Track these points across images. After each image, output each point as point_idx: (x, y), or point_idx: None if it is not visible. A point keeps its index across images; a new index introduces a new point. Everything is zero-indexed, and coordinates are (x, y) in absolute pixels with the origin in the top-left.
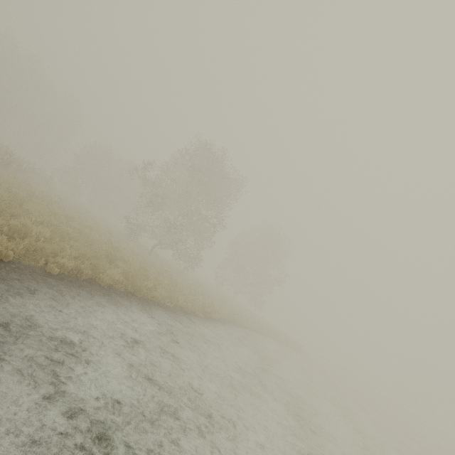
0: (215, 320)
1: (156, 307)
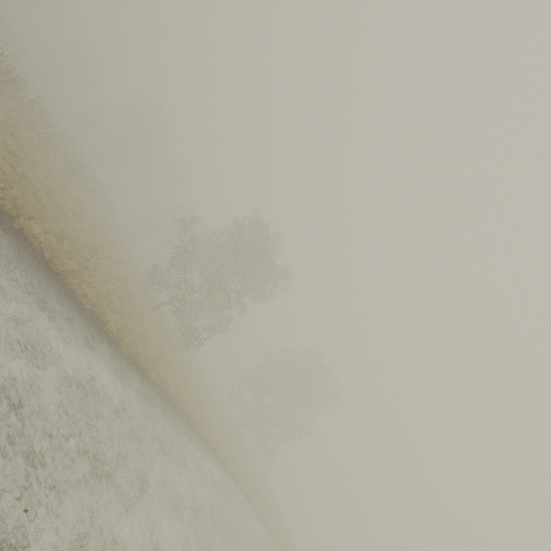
0: (147, 377)
1: (60, 286)
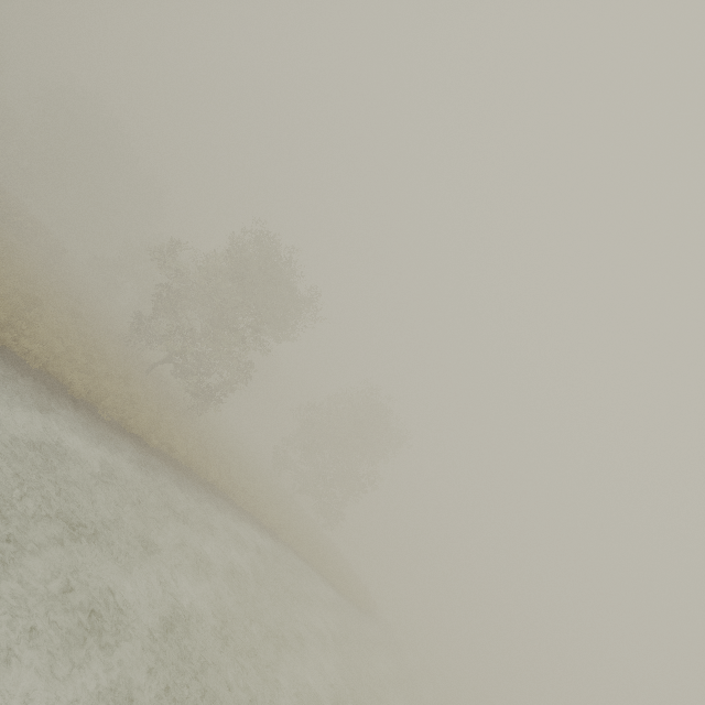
0: (144, 445)
1: None
